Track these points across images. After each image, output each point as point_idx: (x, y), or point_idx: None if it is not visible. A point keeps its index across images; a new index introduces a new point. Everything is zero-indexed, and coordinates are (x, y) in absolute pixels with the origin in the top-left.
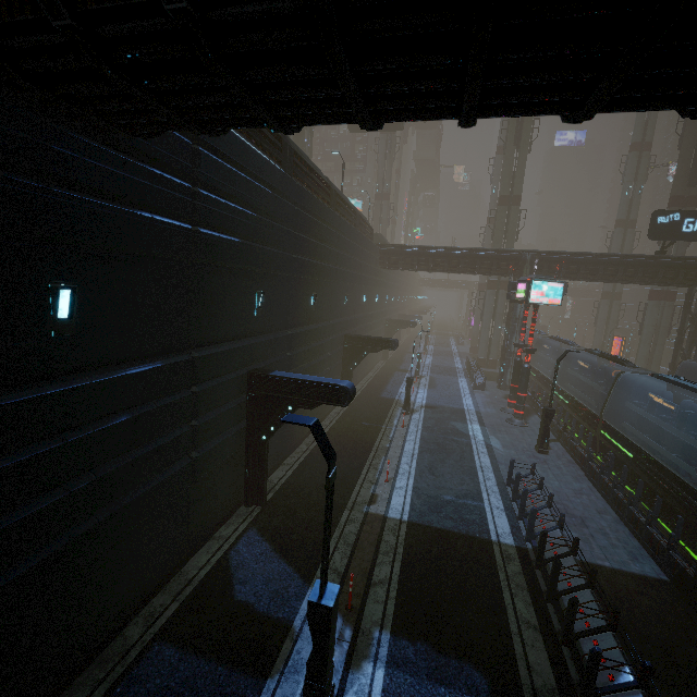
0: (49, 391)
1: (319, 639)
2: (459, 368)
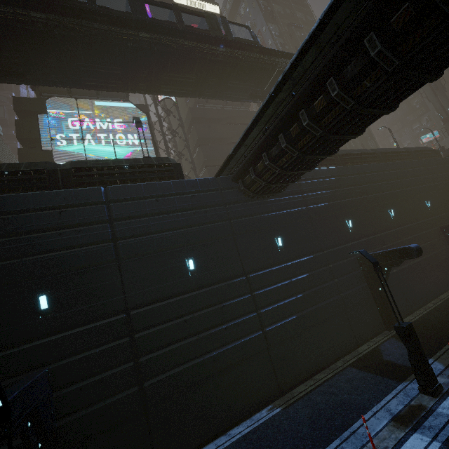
0: (283, 265)
1: (407, 345)
2: None
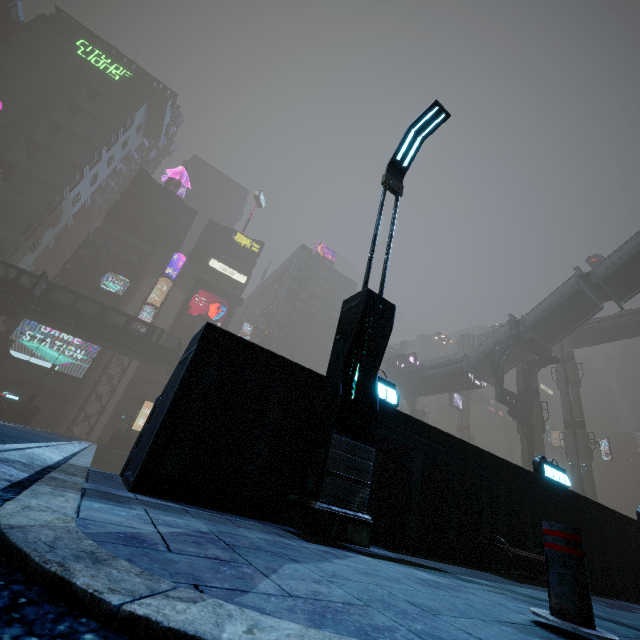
0: None
1: None
2: None
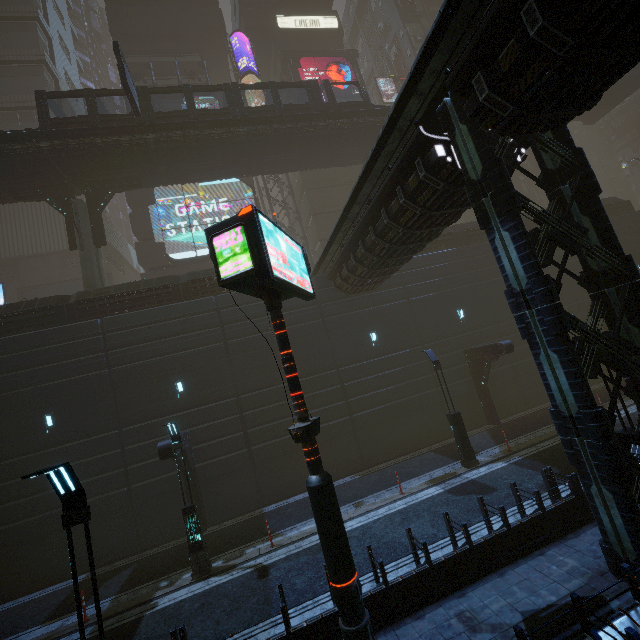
0: (375, 359)
1: (453, 429)
2: None
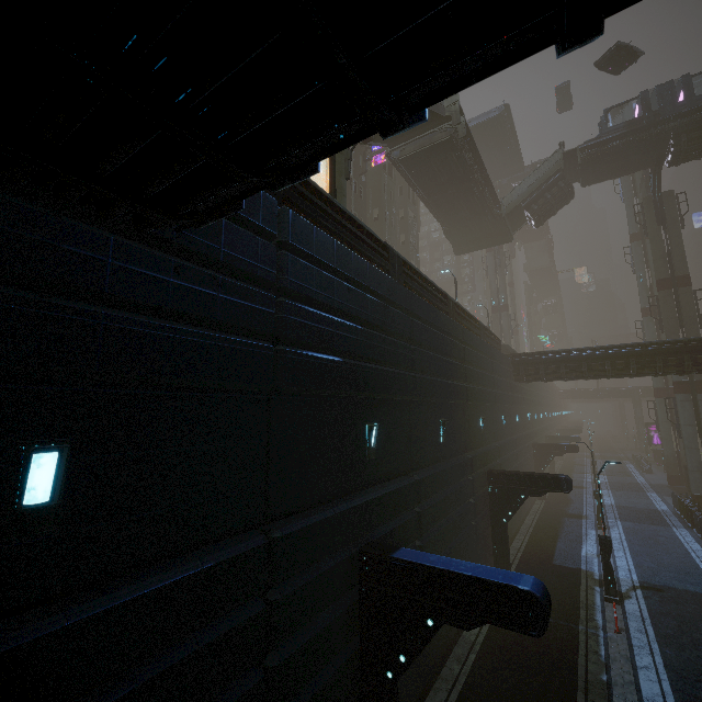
0: None
1: None
2: (664, 511)
